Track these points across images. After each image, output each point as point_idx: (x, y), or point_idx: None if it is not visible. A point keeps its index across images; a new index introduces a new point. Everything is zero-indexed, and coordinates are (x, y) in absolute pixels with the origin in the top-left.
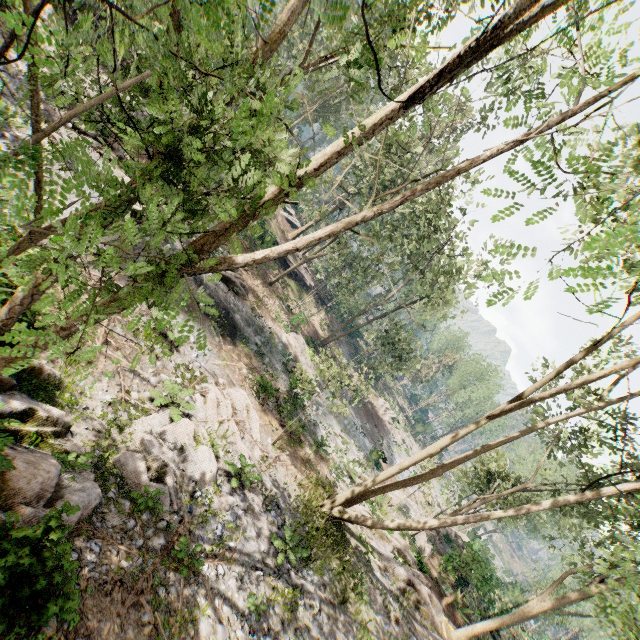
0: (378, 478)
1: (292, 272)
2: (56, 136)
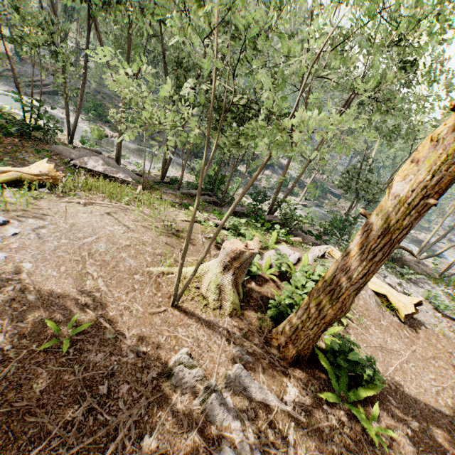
0: (425, 242)
1: (337, 195)
2: (281, 197)
